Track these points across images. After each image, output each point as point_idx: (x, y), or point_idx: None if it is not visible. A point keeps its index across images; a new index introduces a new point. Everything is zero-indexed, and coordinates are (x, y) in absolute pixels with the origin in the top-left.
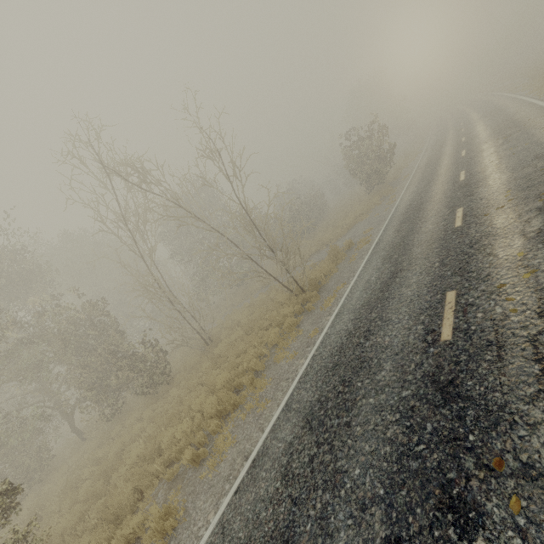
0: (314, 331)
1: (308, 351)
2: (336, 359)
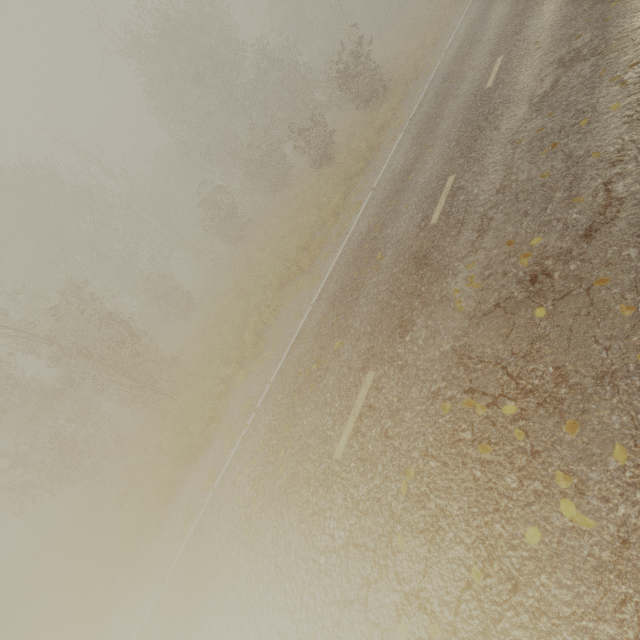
0: None
1: None
2: None
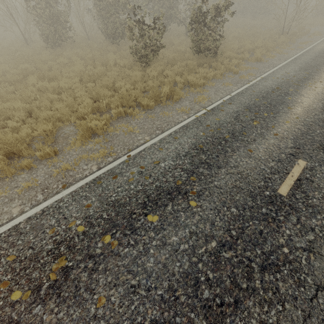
0: (302, 47)
1: (300, 50)
2: (322, 52)
